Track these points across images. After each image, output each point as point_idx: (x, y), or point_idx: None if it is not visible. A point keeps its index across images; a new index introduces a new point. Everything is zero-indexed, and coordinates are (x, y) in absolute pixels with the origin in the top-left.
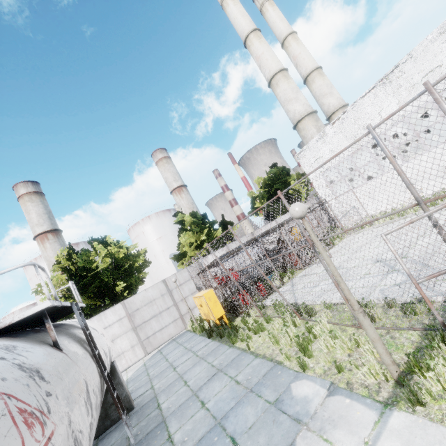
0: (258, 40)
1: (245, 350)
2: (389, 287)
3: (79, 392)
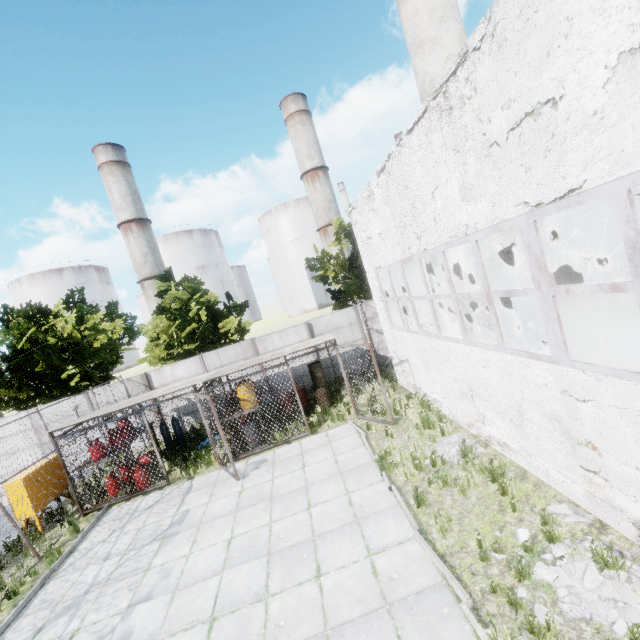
0: None
1: None
2: None
3: None
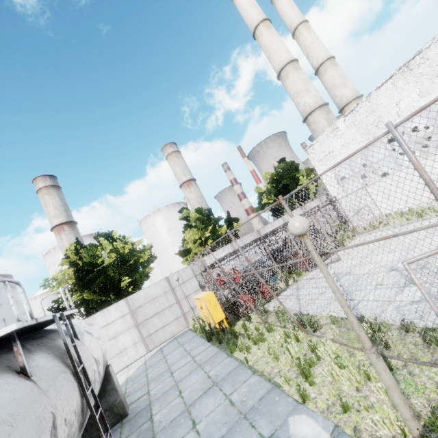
0: (267, 30)
1: (243, 363)
2: (407, 304)
3: (38, 435)
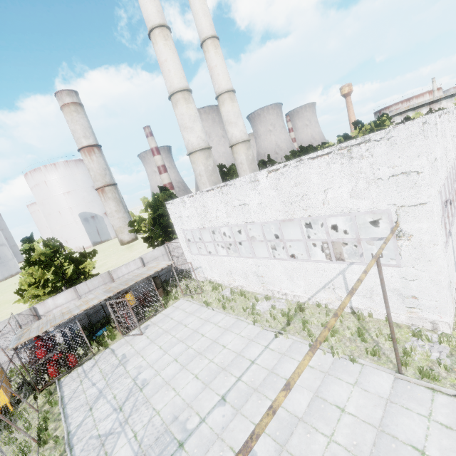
0: (163, 41)
1: None
2: (95, 437)
3: None
